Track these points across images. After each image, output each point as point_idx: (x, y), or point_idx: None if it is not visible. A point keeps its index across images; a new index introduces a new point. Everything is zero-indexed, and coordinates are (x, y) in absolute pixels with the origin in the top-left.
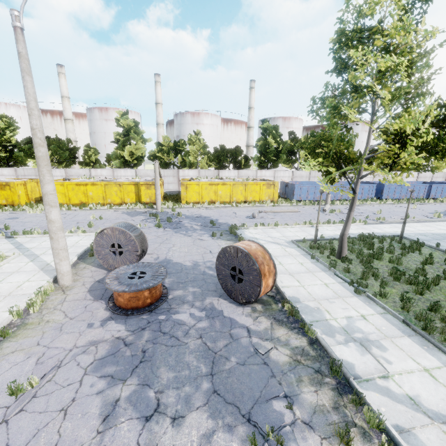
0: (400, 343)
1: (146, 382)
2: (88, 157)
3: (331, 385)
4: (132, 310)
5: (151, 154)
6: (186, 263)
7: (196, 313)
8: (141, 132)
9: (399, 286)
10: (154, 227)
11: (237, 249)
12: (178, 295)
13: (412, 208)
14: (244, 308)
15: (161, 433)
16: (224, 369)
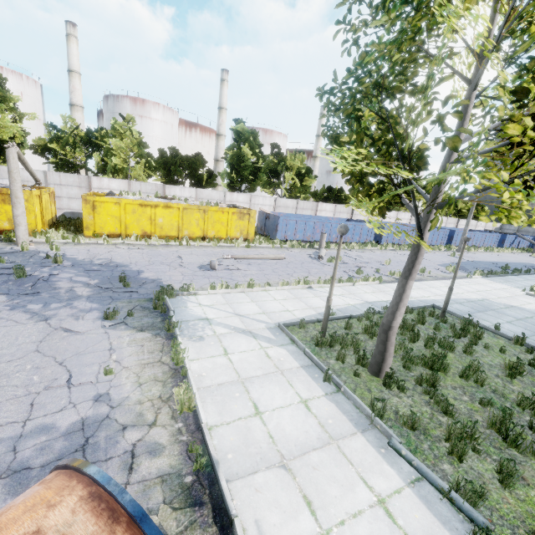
0: None
1: None
2: None
3: None
4: None
5: (39, 143)
6: None
7: None
8: (9, 96)
9: (530, 471)
10: None
11: None
12: None
13: None
14: None
15: None
16: None
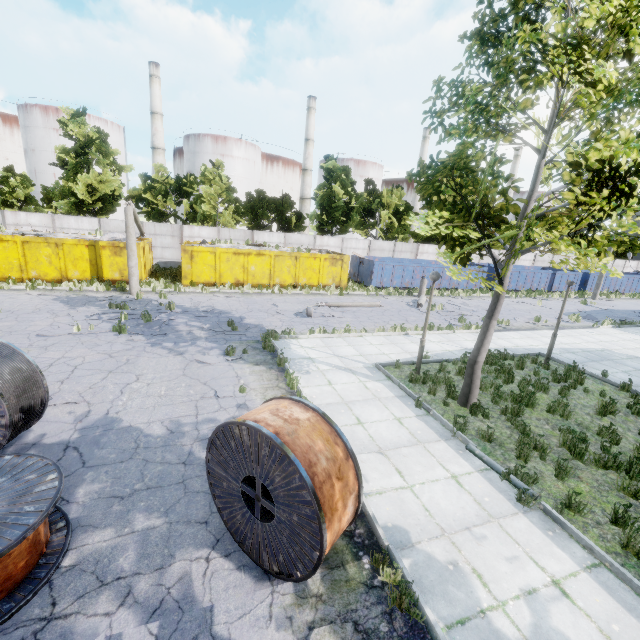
0: None
1: None
2: (10, 191)
3: None
4: None
5: (133, 194)
6: (152, 429)
7: (129, 636)
8: (111, 151)
9: (588, 474)
10: (110, 332)
11: (260, 436)
12: (93, 553)
13: (537, 304)
14: (275, 588)
15: None
16: None
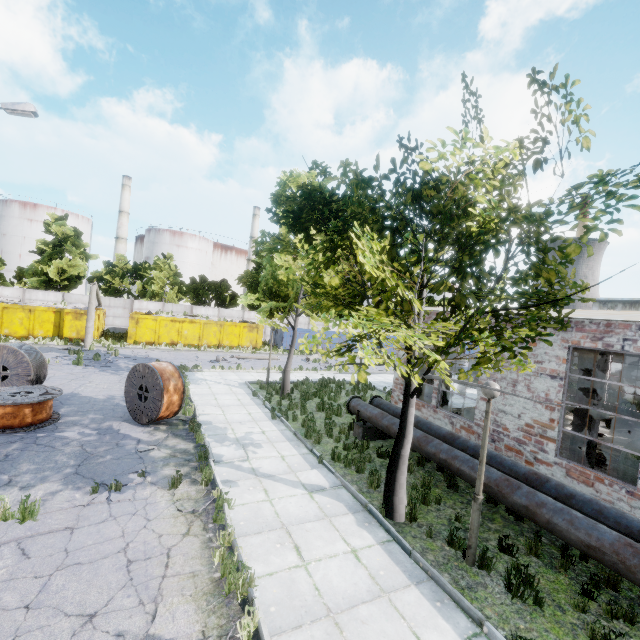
0: (278, 444)
1: (2, 471)
2: None
3: (193, 466)
4: (3, 429)
5: (95, 275)
6: (98, 397)
7: (87, 432)
8: (83, 244)
9: (319, 415)
10: (70, 365)
11: (146, 366)
12: (71, 420)
13: None
14: (146, 428)
15: (6, 494)
16: (94, 462)
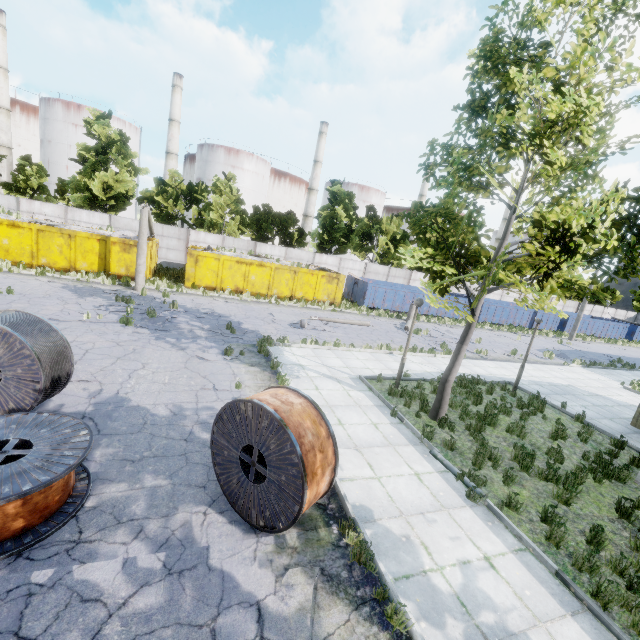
0: (563, 637)
1: None
2: (25, 179)
3: None
4: None
5: (145, 195)
6: (157, 410)
7: (142, 560)
8: (130, 154)
9: (531, 484)
10: (117, 323)
11: (262, 411)
12: (111, 499)
13: (516, 339)
14: (259, 539)
15: None
16: None
